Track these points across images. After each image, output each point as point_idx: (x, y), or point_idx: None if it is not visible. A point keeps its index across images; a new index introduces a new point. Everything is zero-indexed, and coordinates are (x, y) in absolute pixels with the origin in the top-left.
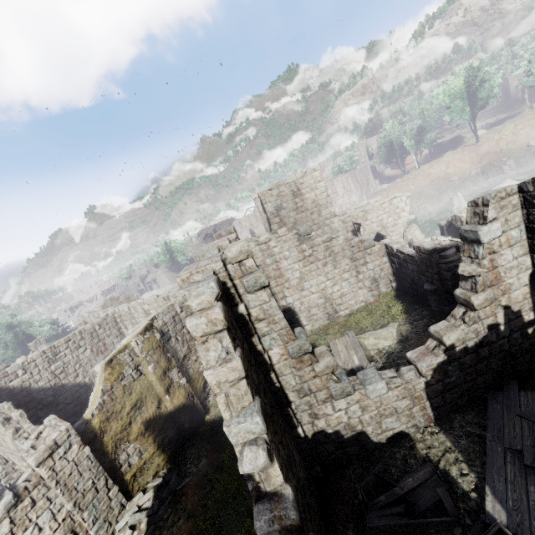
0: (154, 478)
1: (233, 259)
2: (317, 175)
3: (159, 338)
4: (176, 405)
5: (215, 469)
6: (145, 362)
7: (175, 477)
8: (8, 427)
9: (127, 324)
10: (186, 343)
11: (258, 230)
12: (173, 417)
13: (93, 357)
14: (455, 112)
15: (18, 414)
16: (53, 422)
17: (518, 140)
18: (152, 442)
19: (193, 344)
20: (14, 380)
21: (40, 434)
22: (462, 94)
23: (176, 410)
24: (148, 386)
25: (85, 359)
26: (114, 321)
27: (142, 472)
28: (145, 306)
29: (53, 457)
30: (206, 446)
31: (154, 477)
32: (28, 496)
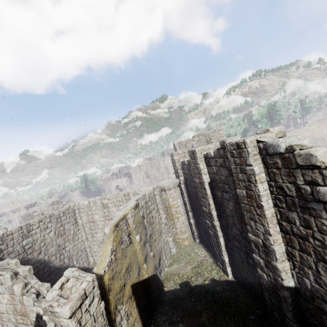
0: None
1: (275, 135)
2: (221, 133)
3: (141, 216)
4: (149, 273)
5: None
6: (134, 232)
7: None
8: (16, 282)
9: (82, 215)
10: (151, 225)
11: (151, 172)
12: (144, 285)
13: (54, 238)
14: (264, 123)
15: (27, 268)
16: (76, 273)
17: None
18: (135, 307)
19: (154, 227)
20: None
21: (62, 285)
22: (267, 115)
23: (149, 279)
24: (133, 254)
25: (49, 239)
26: (73, 212)
27: None
28: (105, 200)
29: (81, 308)
30: (177, 313)
31: None
32: None
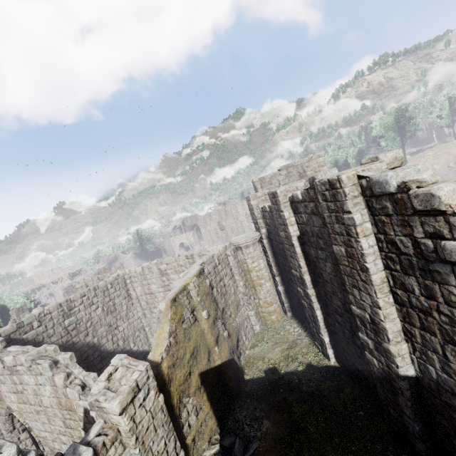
0: (208, 445)
1: (388, 165)
2: (321, 161)
3: (208, 285)
4: (223, 359)
5: (287, 431)
6: (199, 307)
7: (239, 443)
8: (56, 372)
9: (136, 286)
10: (223, 296)
11: (226, 222)
12: (218, 373)
13: (103, 316)
14: (389, 139)
15: (68, 356)
16: (126, 361)
17: (440, 162)
18: (206, 400)
19: (227, 299)
20: (29, 332)
21: (110, 375)
22: (394, 126)
23: (223, 365)
24: (200, 334)
25: (96, 317)
26: (124, 282)
27: (198, 436)
28: (163, 265)
29: (134, 403)
30: (261, 407)
31: (208, 444)
32: (105, 455)
